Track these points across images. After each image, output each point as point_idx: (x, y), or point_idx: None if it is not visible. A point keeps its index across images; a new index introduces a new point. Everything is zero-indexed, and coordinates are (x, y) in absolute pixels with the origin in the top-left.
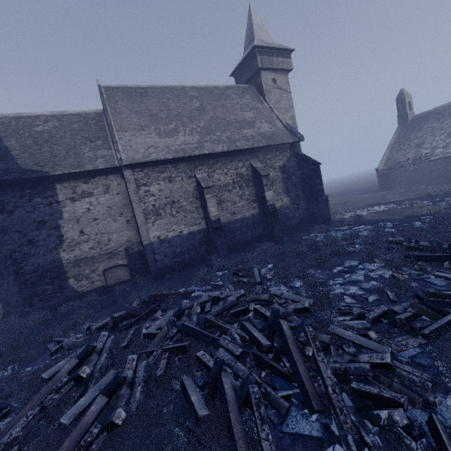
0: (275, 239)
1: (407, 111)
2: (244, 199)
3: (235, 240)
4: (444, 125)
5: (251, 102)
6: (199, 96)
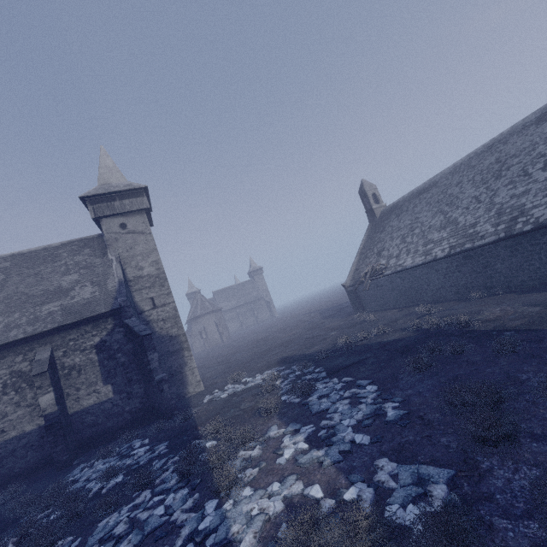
0: (56, 467)
1: (373, 206)
2: (23, 405)
3: (3, 472)
4: (401, 223)
5: (87, 258)
6: (10, 267)
